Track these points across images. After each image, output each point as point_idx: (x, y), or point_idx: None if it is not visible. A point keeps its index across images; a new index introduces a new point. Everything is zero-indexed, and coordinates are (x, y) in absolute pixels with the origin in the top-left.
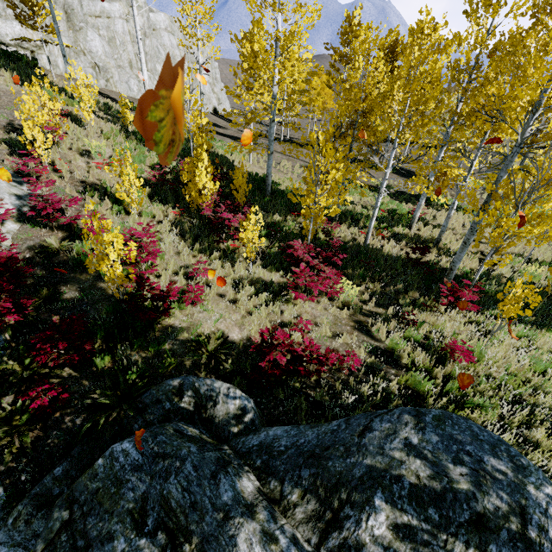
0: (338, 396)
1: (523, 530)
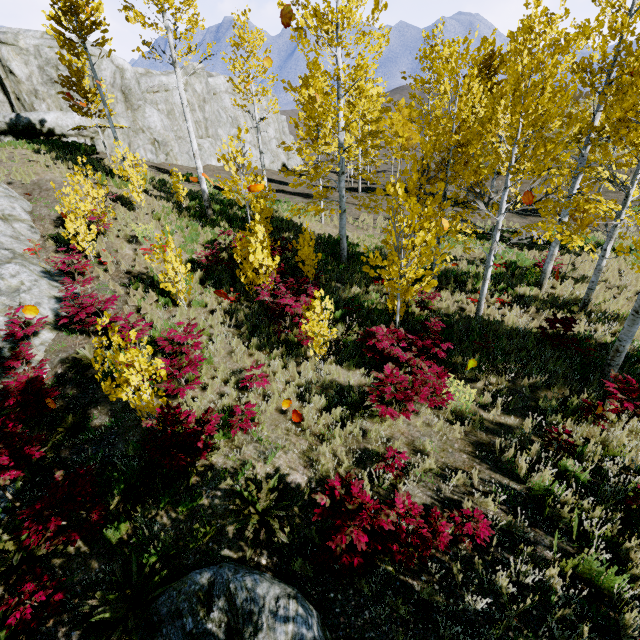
0: (458, 592)
1: None
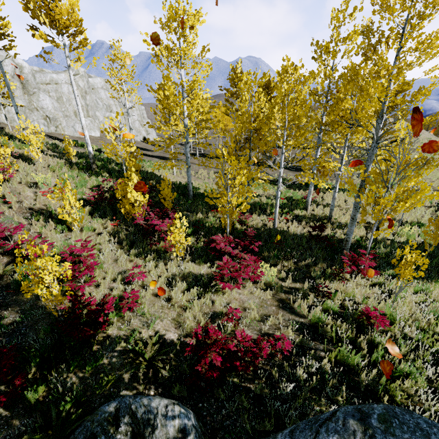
0: (276, 385)
1: None
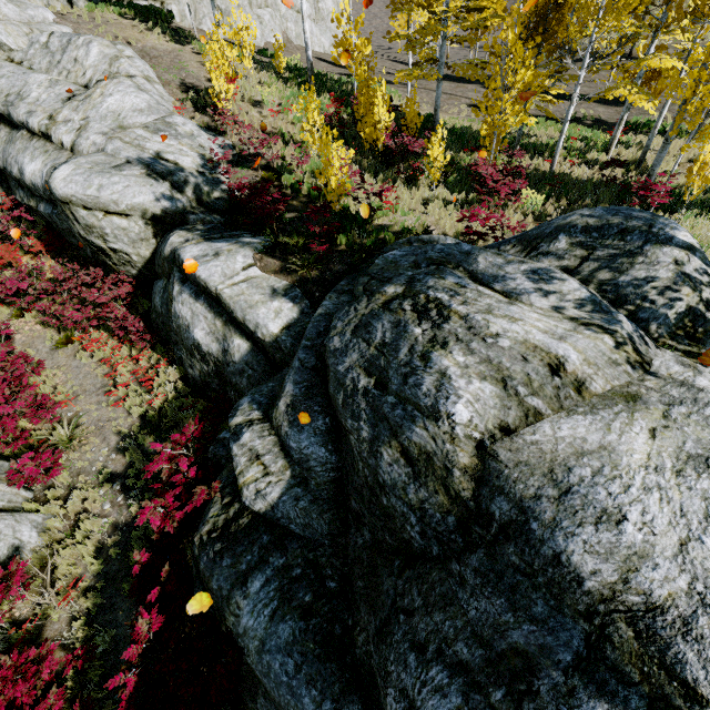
0: None
1: (648, 230)
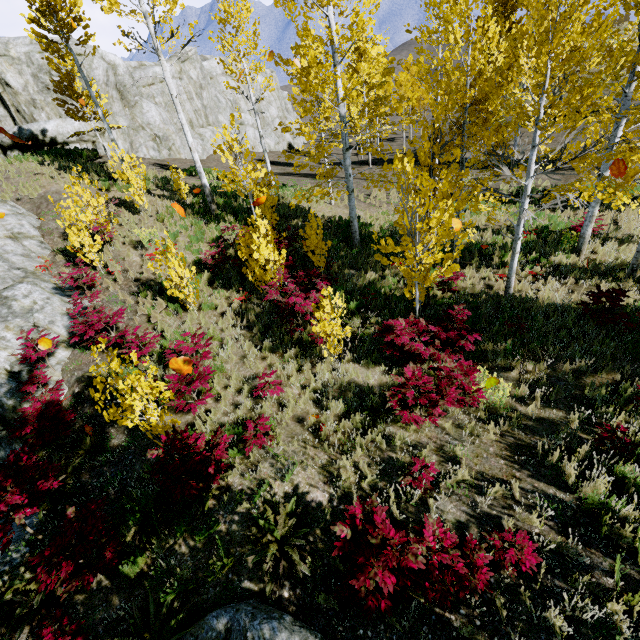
0: (503, 628)
1: None
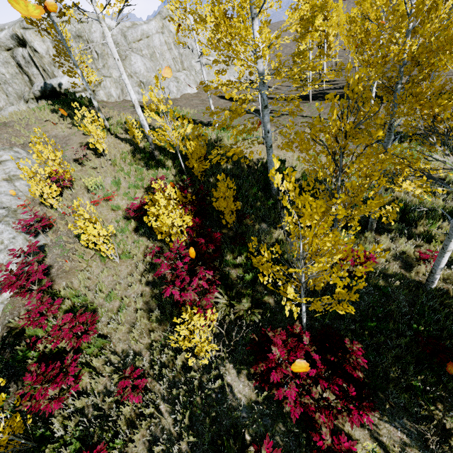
0: None
1: None
